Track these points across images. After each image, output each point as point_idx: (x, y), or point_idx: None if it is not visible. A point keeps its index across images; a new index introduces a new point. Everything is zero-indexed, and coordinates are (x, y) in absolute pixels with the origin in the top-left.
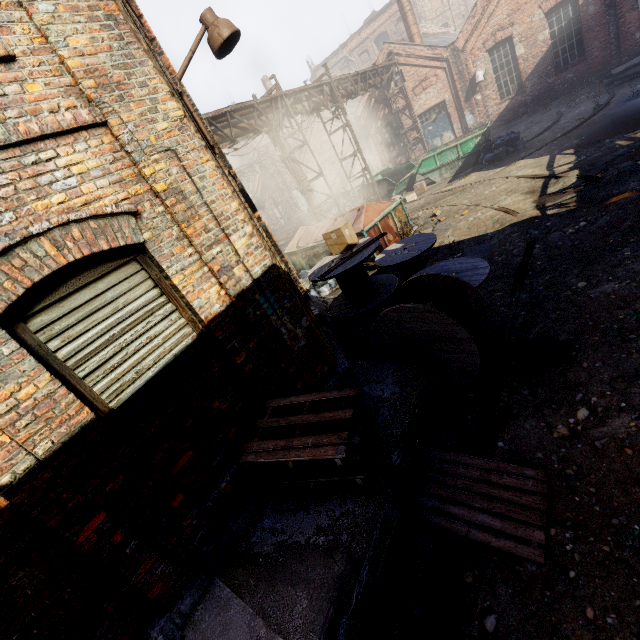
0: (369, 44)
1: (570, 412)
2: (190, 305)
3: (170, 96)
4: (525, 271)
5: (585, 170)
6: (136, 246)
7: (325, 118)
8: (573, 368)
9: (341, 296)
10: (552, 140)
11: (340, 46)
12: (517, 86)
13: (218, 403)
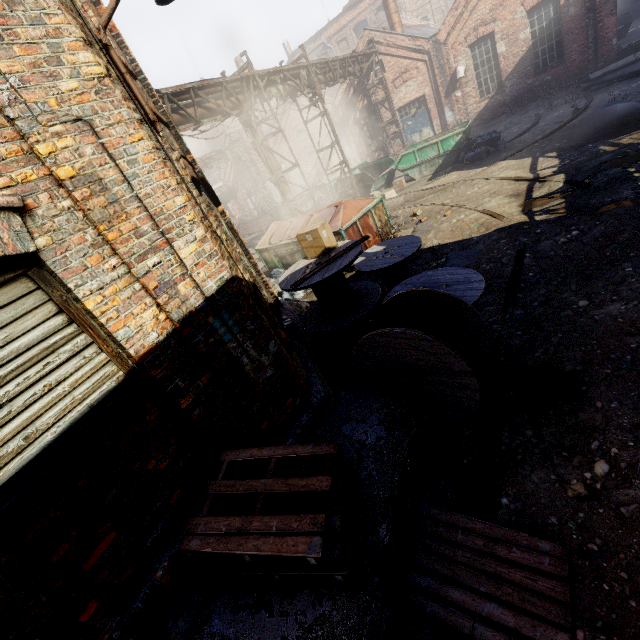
0: (348, 32)
1: (585, 463)
2: (113, 336)
3: (82, 44)
4: (517, 283)
5: (571, 175)
6: (27, 256)
7: (302, 106)
8: (585, 408)
9: (317, 305)
10: (533, 142)
11: (318, 32)
12: (497, 85)
13: (155, 461)
